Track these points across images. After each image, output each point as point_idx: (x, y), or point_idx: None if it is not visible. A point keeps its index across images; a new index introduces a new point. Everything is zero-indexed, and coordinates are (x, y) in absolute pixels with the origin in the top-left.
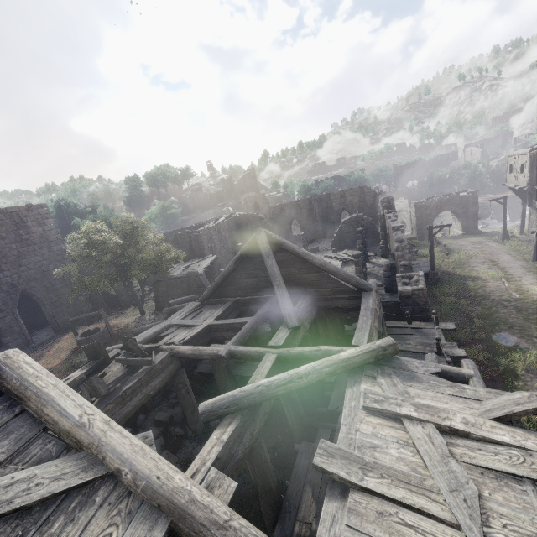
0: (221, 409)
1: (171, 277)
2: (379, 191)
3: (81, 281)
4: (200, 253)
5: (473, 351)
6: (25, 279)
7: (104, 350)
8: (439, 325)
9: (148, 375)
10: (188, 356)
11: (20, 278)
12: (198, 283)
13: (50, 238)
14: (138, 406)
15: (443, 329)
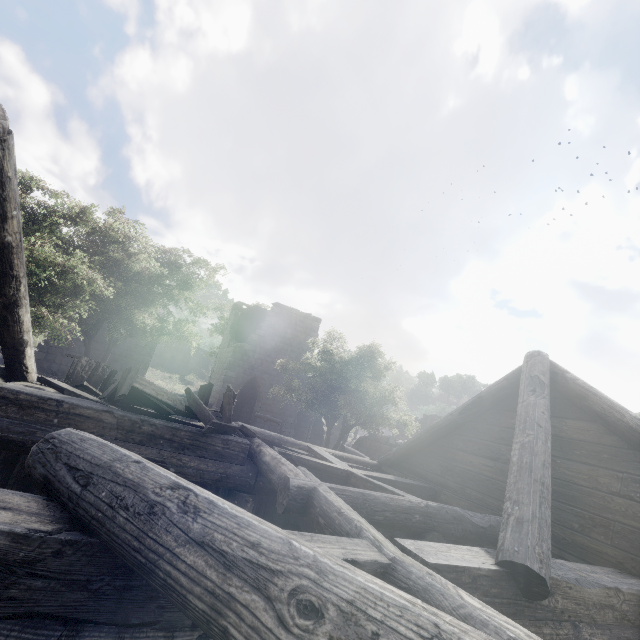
0: (66, 459)
1: (380, 438)
2: None
3: (291, 382)
4: None
5: None
6: (263, 369)
7: (207, 395)
8: None
9: (192, 438)
10: (262, 464)
11: (261, 366)
12: None
13: (305, 348)
14: None
15: None
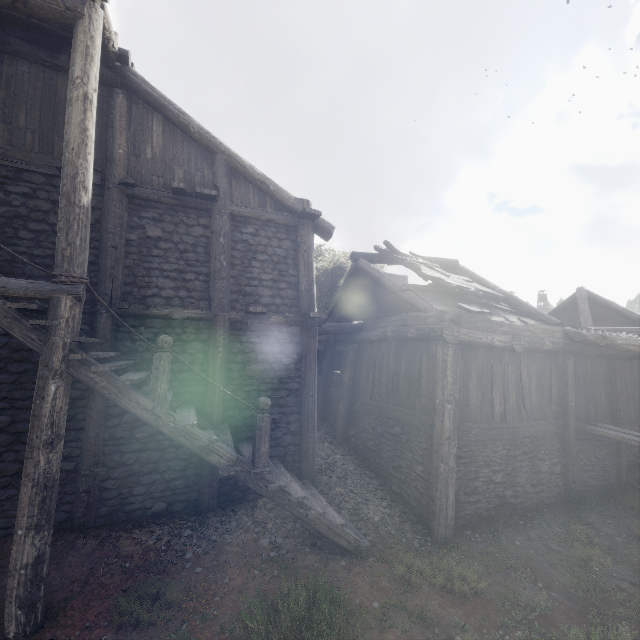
0: None
1: None
2: None
3: None
4: None
5: None
6: None
7: None
8: None
9: None
10: None
11: None
12: None
13: None
14: None
15: None
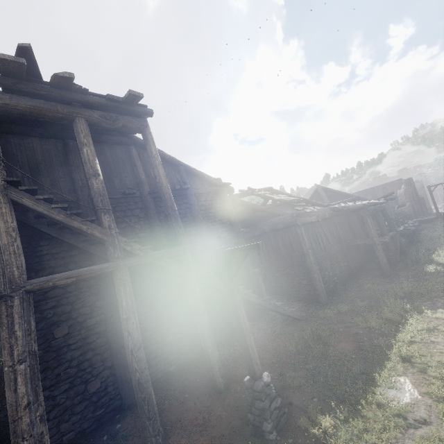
0: None
1: None
2: (416, 180)
3: None
4: None
5: (438, 233)
6: None
7: None
8: (413, 220)
9: None
10: None
11: None
12: None
13: None
14: None
15: (414, 221)
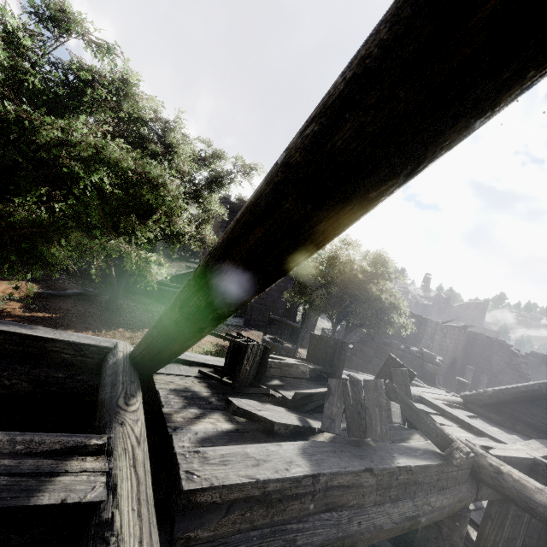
0: None
1: (389, 342)
2: None
3: (304, 287)
4: (411, 343)
5: None
6: None
7: (344, 357)
8: None
9: (438, 471)
10: (535, 505)
11: None
12: (427, 372)
13: None
14: (395, 530)
15: None
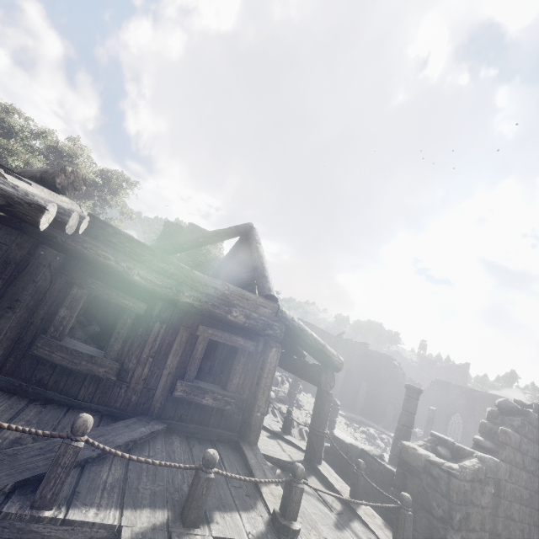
0: None
1: None
2: None
3: None
4: None
5: None
6: None
7: None
8: None
9: None
10: None
11: None
12: None
13: None
14: None
15: None
